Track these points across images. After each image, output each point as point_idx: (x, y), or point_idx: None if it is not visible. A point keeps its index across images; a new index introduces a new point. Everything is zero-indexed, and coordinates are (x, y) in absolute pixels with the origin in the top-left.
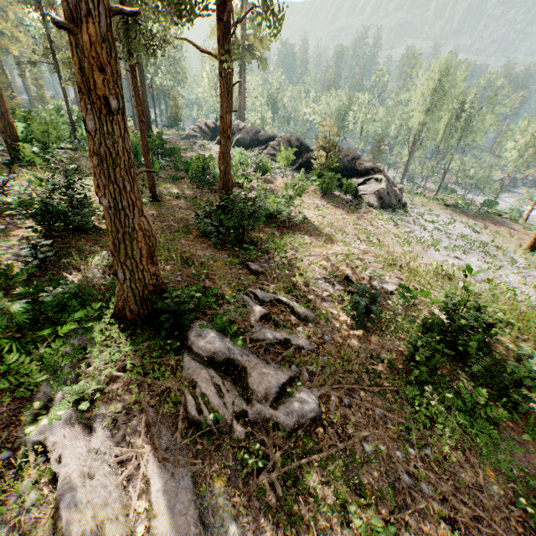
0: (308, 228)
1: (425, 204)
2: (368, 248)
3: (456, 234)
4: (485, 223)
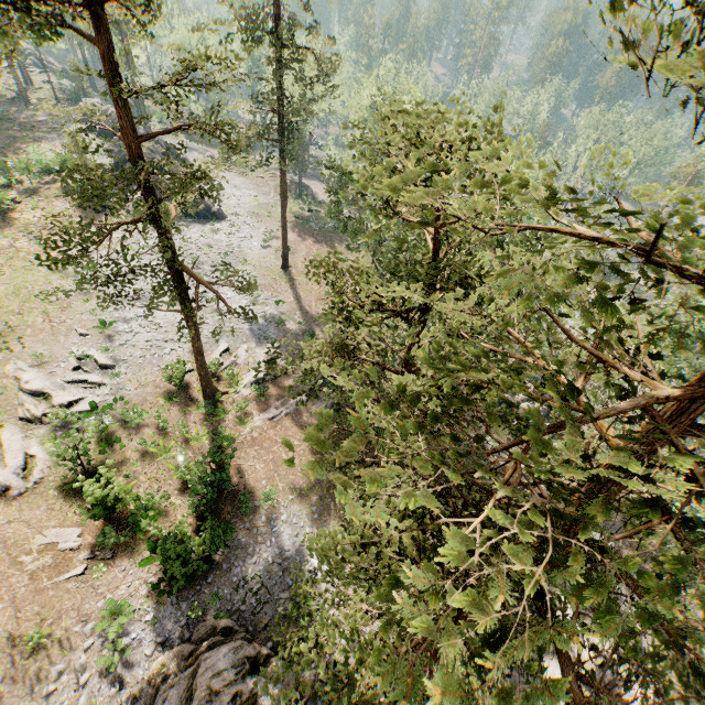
0: (6, 226)
1: (274, 215)
2: (27, 245)
3: (220, 245)
4: (307, 239)
